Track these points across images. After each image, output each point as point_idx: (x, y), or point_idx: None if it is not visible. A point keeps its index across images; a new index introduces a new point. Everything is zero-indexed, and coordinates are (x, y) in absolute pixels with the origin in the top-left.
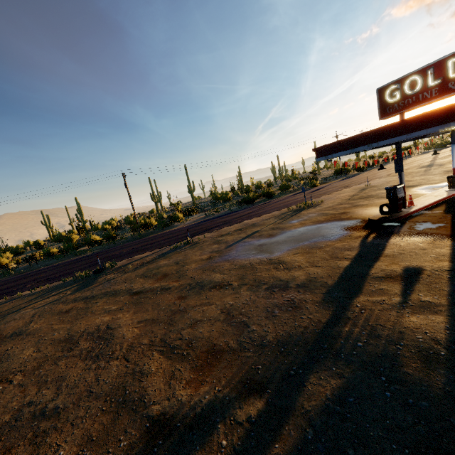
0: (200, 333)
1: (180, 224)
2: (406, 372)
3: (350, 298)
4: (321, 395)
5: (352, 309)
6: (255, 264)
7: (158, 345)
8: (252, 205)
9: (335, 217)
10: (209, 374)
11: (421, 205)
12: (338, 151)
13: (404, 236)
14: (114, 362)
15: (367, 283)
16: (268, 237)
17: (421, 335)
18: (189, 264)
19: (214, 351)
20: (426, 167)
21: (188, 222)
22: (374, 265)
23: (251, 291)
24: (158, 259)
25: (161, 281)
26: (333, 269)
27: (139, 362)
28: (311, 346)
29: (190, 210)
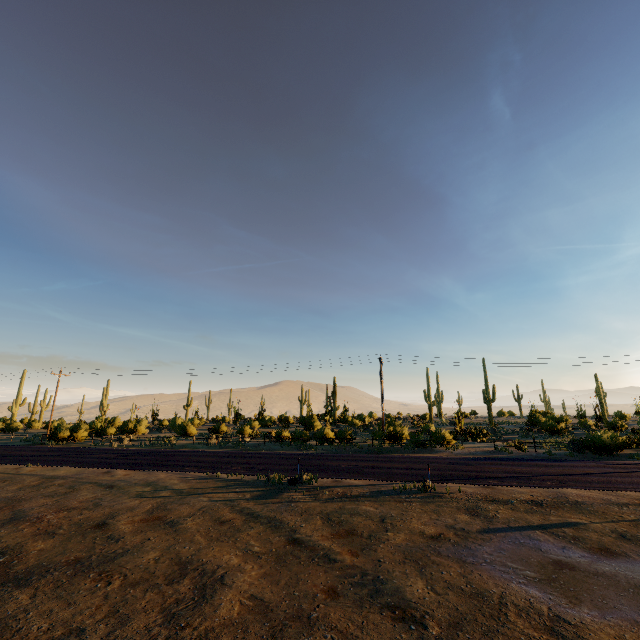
0: None
1: (445, 450)
2: None
3: None
4: None
5: None
6: (511, 606)
7: None
8: (604, 458)
9: None
10: None
11: None
12: None
13: None
14: None
15: None
16: (592, 552)
17: None
18: (395, 532)
19: None
20: None
21: (458, 450)
22: None
23: None
24: (365, 499)
25: (336, 541)
26: None
27: None
28: None
29: (473, 430)
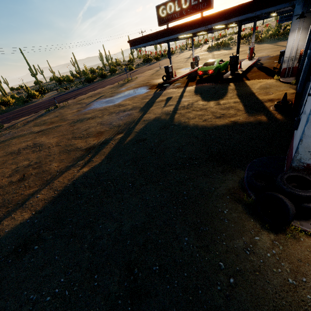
0: (91, 130)
1: (39, 100)
2: (161, 118)
3: (149, 109)
4: (140, 128)
5: (149, 111)
6: (107, 108)
7: (72, 138)
8: (92, 83)
9: (144, 85)
10: (101, 137)
11: (179, 76)
12: (140, 44)
13: (170, 88)
14: (53, 148)
15: (155, 104)
16: (110, 97)
17: (167, 111)
18: (66, 115)
19: (100, 132)
20: (187, 58)
21: (44, 98)
22: (157, 99)
23: (109, 116)
24: (40, 118)
25: (53, 125)
26: (142, 102)
27: (67, 144)
28: (136, 121)
29: (40, 89)
